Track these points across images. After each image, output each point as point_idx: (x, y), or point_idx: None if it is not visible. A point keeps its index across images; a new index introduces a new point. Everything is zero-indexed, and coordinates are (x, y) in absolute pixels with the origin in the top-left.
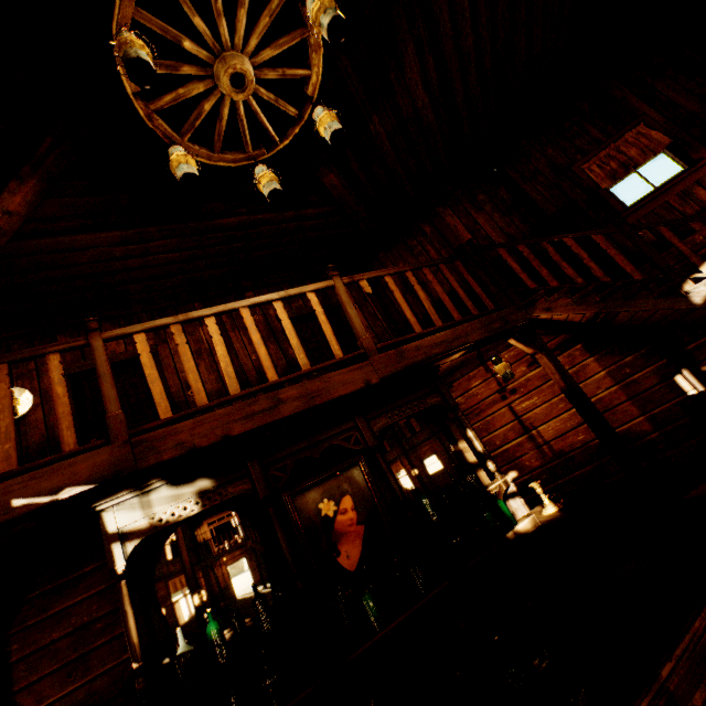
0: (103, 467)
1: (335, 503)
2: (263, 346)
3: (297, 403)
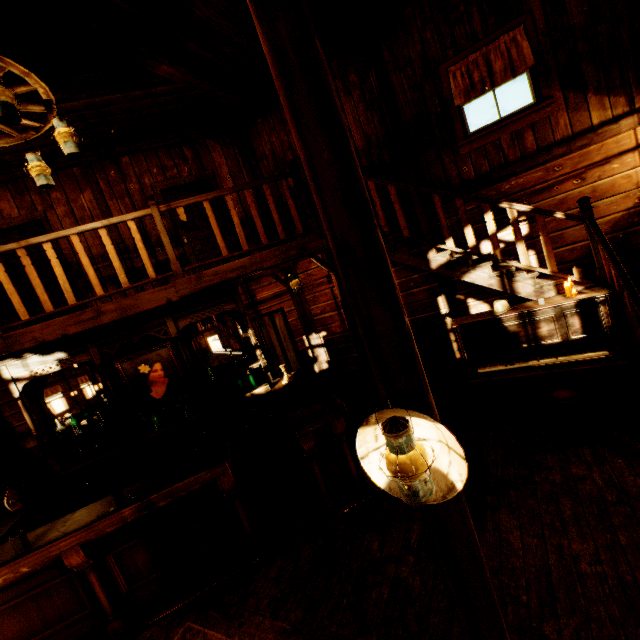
0: None
1: (150, 367)
2: (91, 268)
3: (114, 314)
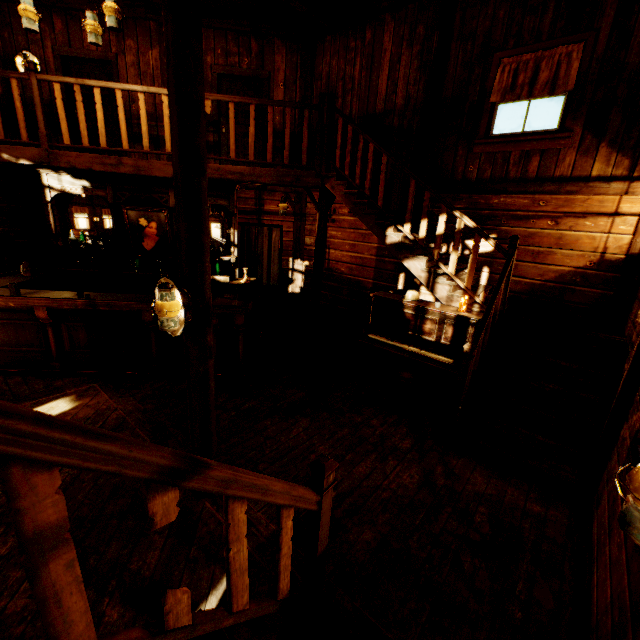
0: (36, 157)
1: (148, 222)
2: (124, 124)
3: (130, 169)
